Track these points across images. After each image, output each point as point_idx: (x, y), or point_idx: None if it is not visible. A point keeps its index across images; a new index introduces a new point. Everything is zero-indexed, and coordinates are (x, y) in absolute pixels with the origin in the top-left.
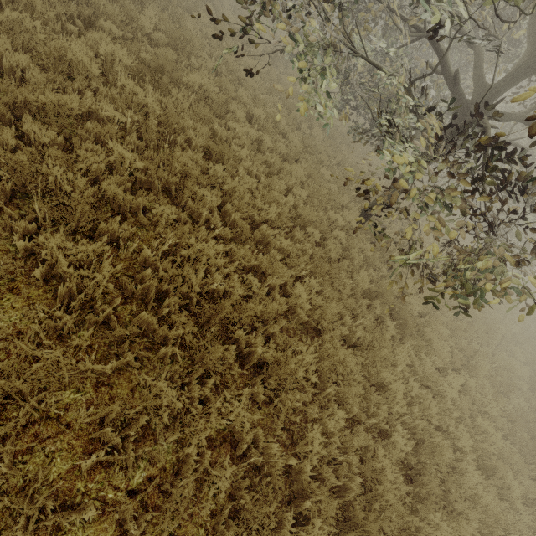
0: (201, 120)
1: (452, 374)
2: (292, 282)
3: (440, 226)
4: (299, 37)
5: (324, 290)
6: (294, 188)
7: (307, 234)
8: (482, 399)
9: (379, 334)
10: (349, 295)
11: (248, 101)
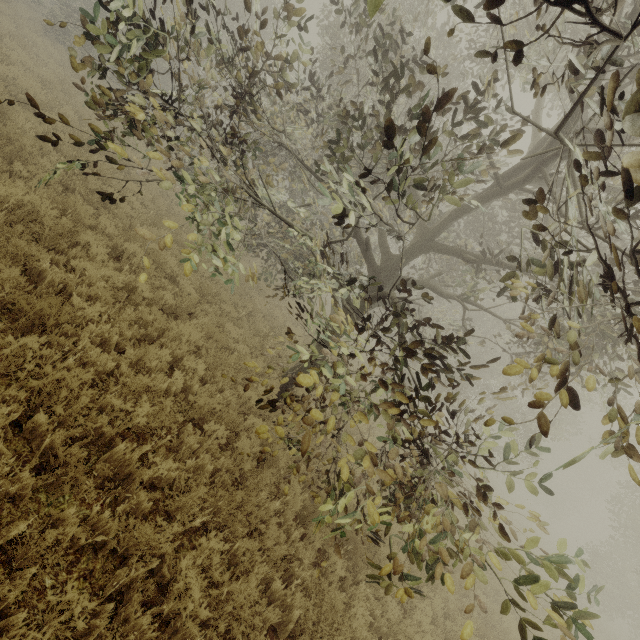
0: (8, 255)
1: (418, 604)
2: (174, 555)
3: (392, 438)
4: (187, 175)
5: (236, 541)
6: (185, 359)
7: (206, 432)
8: (454, 627)
9: (328, 601)
10: (276, 523)
11: (116, 232)
